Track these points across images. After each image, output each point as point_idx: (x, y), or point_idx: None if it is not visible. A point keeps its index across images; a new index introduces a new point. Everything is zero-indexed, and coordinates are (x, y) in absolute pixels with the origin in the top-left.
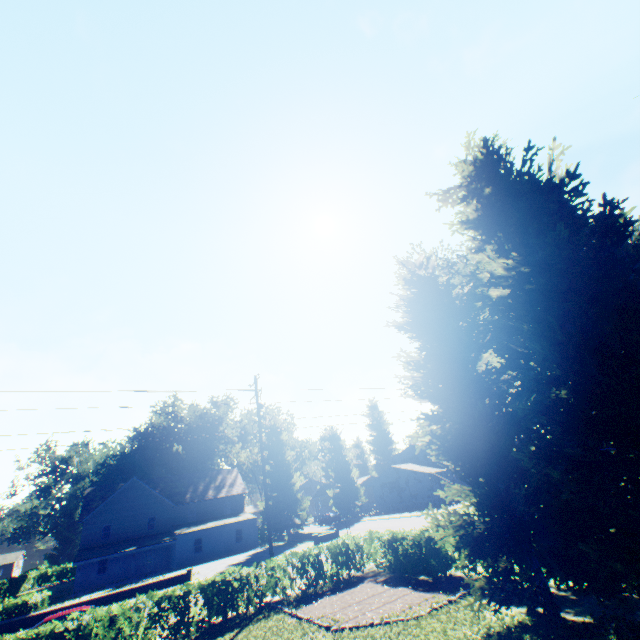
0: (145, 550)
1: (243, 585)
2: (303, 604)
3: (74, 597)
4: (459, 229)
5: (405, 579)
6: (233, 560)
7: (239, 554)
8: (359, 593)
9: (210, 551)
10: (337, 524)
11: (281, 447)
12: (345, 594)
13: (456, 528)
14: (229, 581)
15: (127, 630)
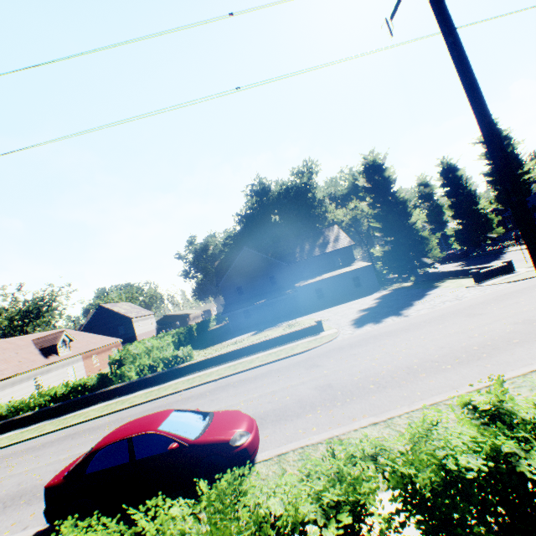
0: (275, 301)
1: None
2: None
3: (230, 338)
4: None
5: None
6: (360, 305)
7: (362, 298)
8: None
9: (331, 298)
10: (467, 260)
11: (388, 186)
12: None
13: None
14: (523, 472)
15: None
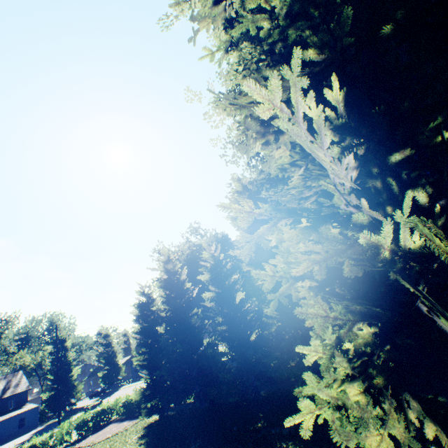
0: None
1: (43, 444)
2: (77, 443)
3: None
4: (156, 284)
5: (129, 417)
6: (19, 441)
7: (22, 436)
8: (107, 429)
9: None
10: (103, 395)
11: (65, 351)
12: (100, 432)
13: (141, 393)
14: (35, 444)
15: None
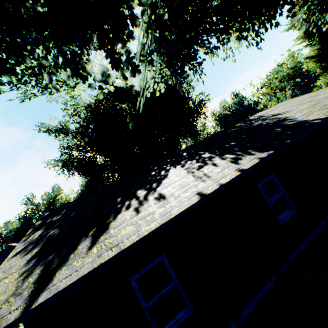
0: None
1: None
2: None
3: None
4: None
5: None
6: None
7: None
8: None
9: None
10: None
11: None
12: None
13: None
14: None
15: None
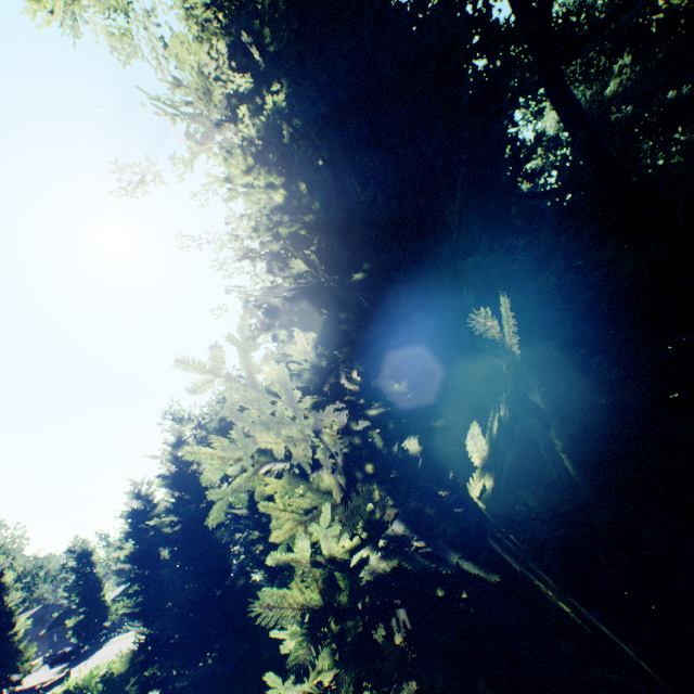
0: None
1: None
2: None
3: None
4: (159, 481)
5: None
6: None
7: None
8: None
9: None
10: (75, 659)
11: (2, 592)
12: None
13: (130, 660)
14: None
15: None
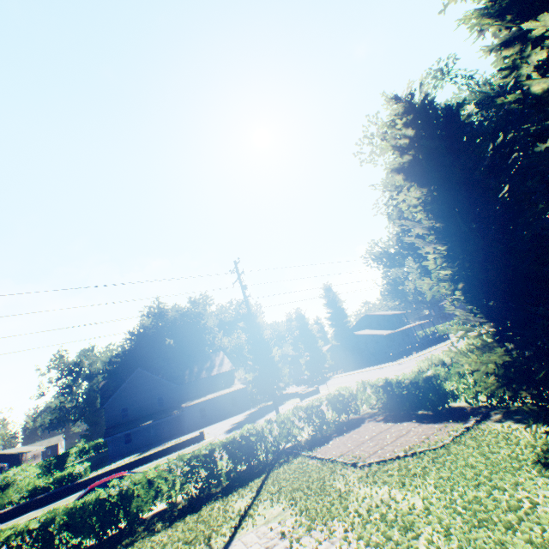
0: (160, 422)
1: (260, 439)
2: (316, 447)
3: (111, 463)
4: (479, 22)
5: (404, 415)
6: (234, 420)
7: (237, 415)
8: (366, 432)
9: (213, 416)
10: (312, 383)
11: (258, 329)
12: (352, 434)
13: (495, 359)
14: (247, 437)
15: (164, 487)
